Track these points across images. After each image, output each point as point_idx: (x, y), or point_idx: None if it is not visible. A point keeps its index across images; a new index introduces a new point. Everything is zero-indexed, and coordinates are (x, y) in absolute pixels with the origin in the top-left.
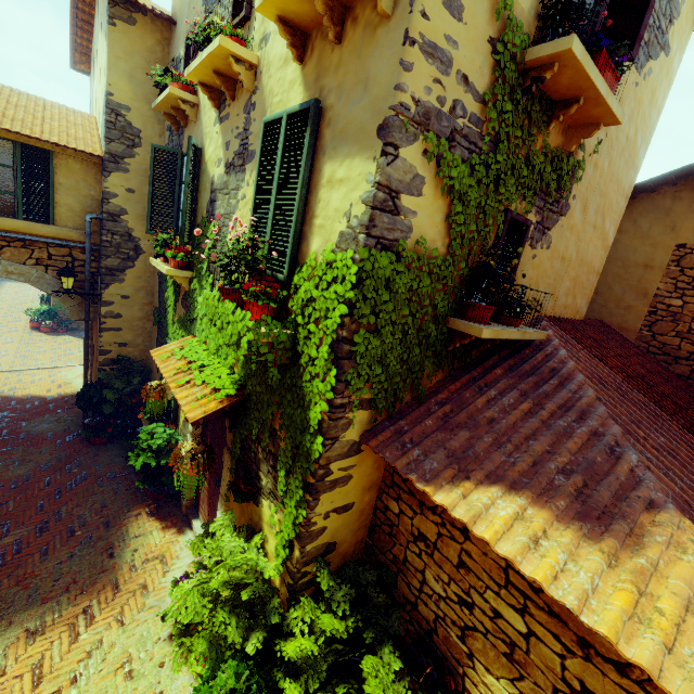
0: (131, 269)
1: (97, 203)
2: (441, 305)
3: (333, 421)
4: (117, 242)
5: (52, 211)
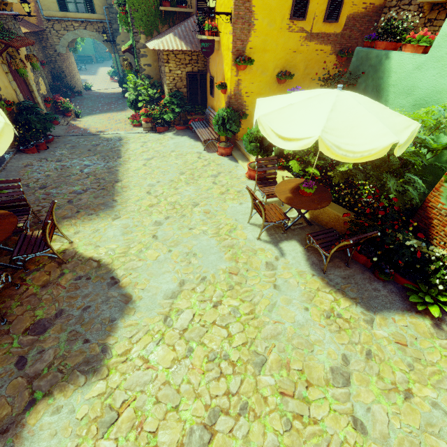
0: (122, 29)
1: (105, 1)
2: (153, 3)
3: (135, 36)
4: (115, 17)
5: (94, 8)
